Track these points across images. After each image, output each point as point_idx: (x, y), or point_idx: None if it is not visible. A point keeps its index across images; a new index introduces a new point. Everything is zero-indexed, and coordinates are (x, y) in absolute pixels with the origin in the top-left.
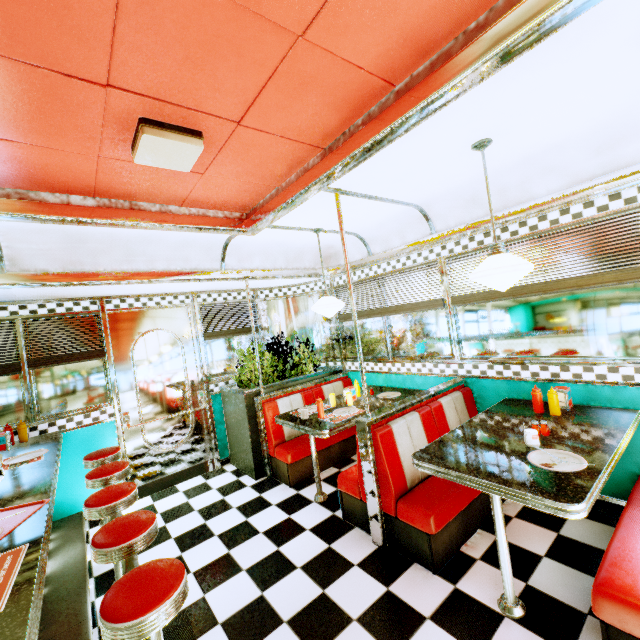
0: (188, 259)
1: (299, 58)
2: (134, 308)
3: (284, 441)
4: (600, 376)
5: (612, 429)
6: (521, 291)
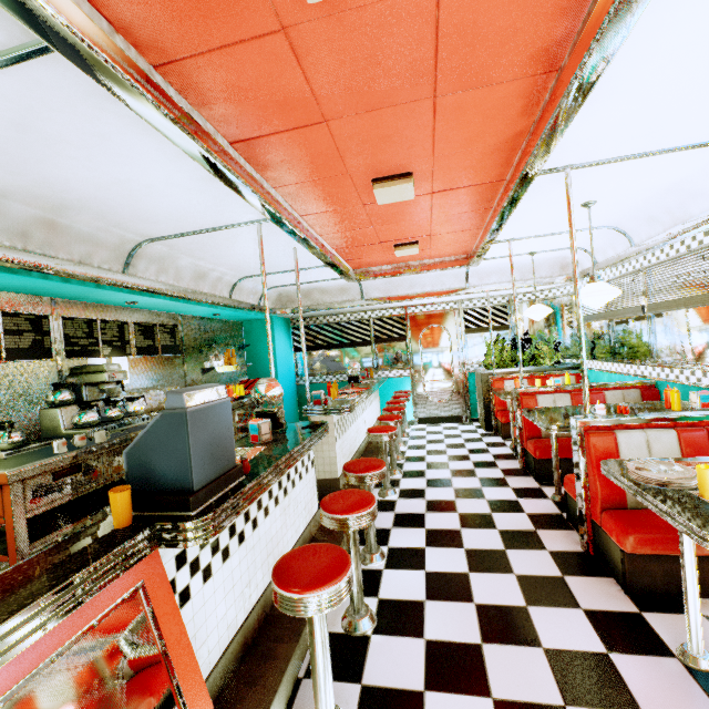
0: (444, 283)
1: (436, 220)
2: (422, 312)
3: (506, 410)
4: None
5: None
6: (689, 302)
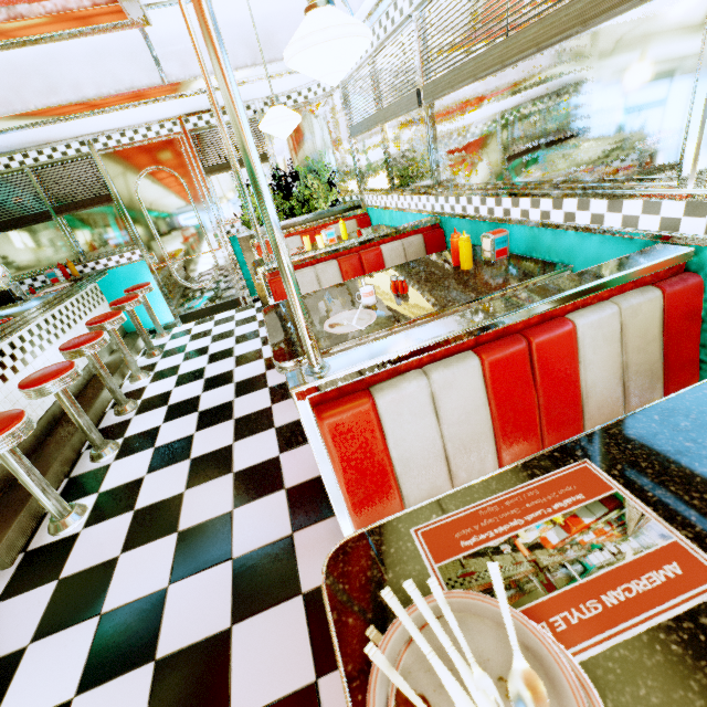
0: (117, 76)
1: None
2: (123, 145)
3: None
4: (544, 214)
5: (479, 291)
6: (481, 65)
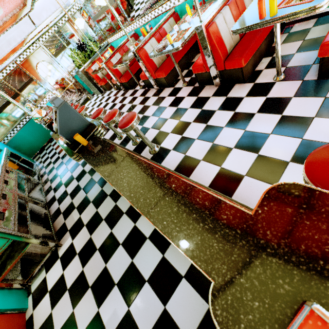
0: (23, 31)
1: None
2: (25, 58)
3: (101, 79)
4: (154, 15)
5: None
6: None
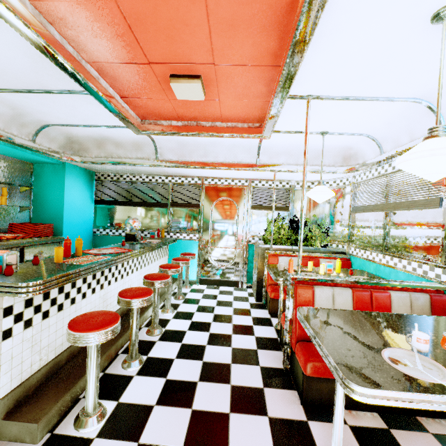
0: (236, 156)
1: (216, 12)
2: (217, 184)
3: (276, 284)
4: None
5: None
6: None
